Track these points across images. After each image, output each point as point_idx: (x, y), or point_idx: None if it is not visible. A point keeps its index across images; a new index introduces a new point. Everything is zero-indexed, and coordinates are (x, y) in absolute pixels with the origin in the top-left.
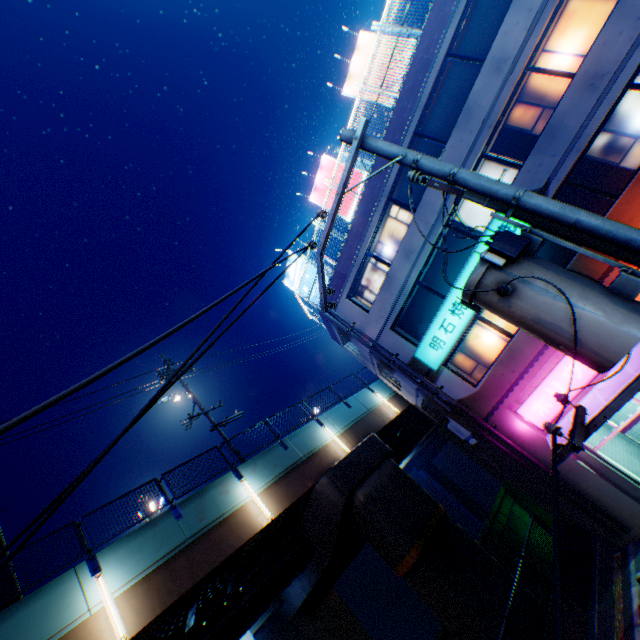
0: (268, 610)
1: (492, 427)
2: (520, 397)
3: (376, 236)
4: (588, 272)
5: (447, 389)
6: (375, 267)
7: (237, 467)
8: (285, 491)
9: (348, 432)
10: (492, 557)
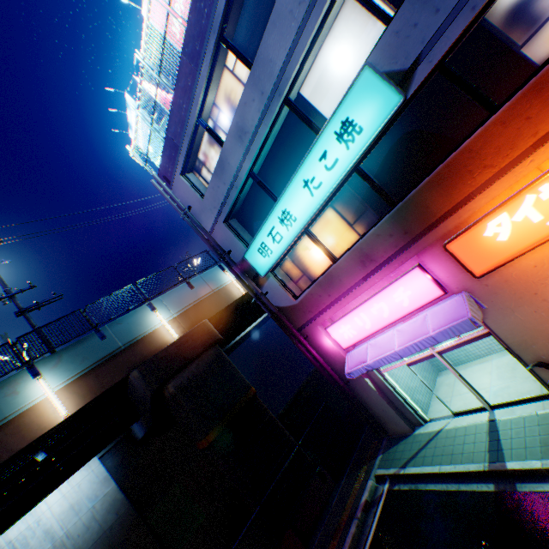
0: (116, 439)
1: (304, 338)
2: (334, 316)
3: (212, 97)
4: (426, 211)
5: (272, 295)
6: (212, 141)
7: (34, 364)
8: (91, 385)
9: (183, 316)
10: (284, 430)
